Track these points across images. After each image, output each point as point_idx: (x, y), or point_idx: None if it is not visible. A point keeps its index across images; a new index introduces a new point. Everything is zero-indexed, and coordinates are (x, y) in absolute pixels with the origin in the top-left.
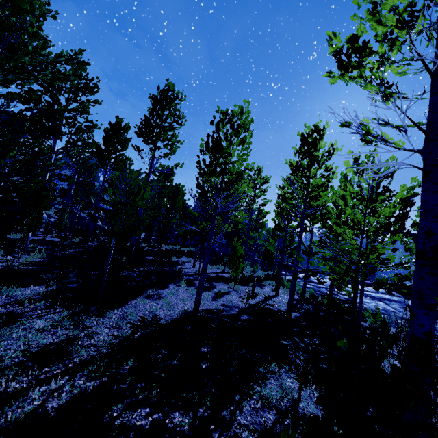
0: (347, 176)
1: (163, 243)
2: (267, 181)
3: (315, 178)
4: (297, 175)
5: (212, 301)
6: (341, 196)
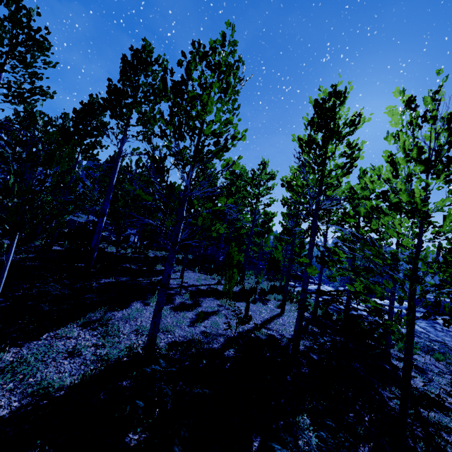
0: (367, 172)
1: (156, 249)
2: (273, 176)
3: (332, 160)
4: (308, 154)
5: (188, 327)
6: (388, 157)
